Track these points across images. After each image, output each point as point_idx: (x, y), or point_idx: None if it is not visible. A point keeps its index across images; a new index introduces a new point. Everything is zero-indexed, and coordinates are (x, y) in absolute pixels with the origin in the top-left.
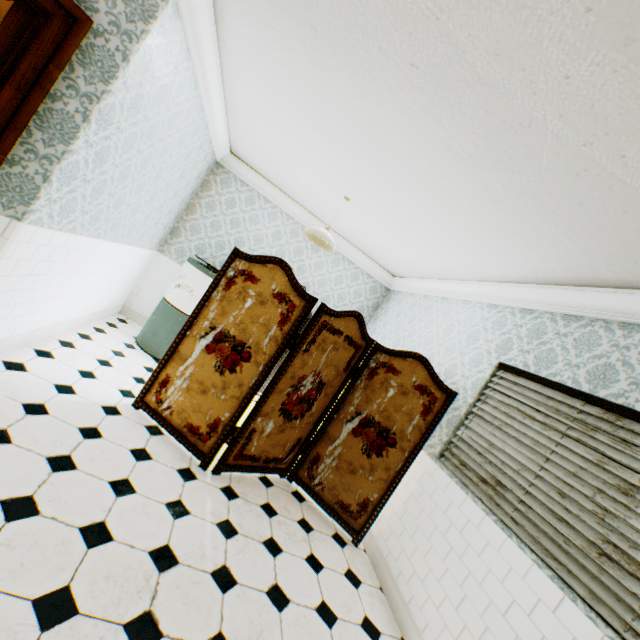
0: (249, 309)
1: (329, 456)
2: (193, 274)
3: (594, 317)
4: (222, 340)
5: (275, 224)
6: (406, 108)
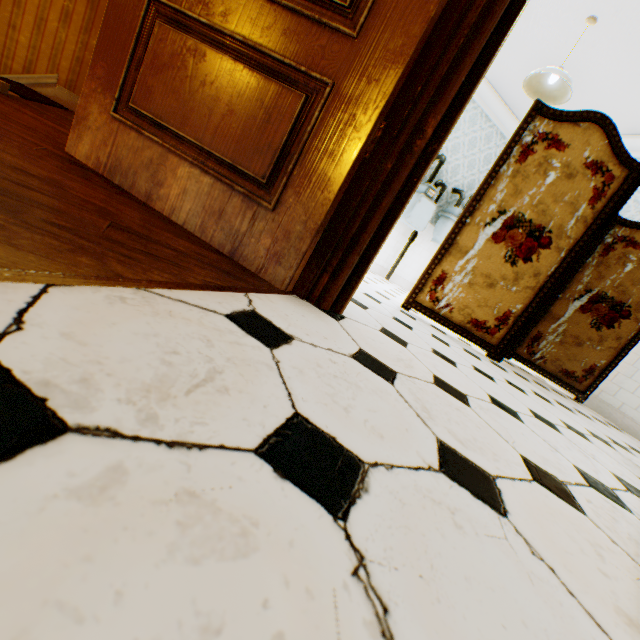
0: (550, 186)
1: (551, 334)
2: None
3: None
4: (513, 226)
5: None
6: None
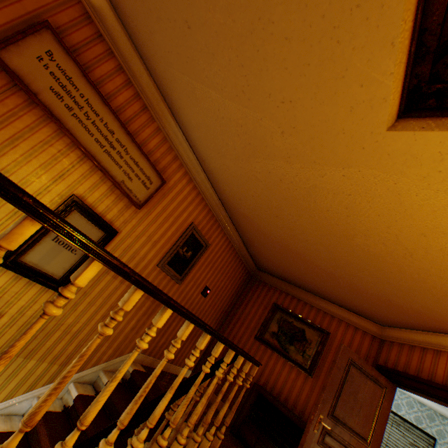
0: None
1: None
2: None
3: None
4: None
5: None
6: None
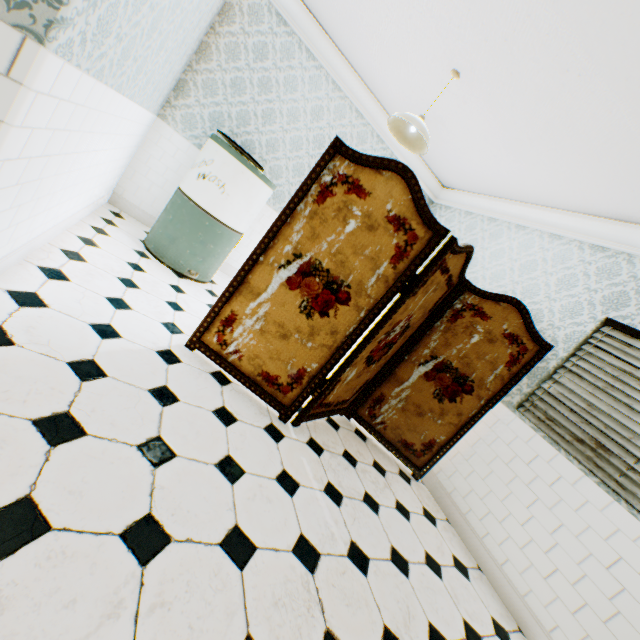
0: (351, 235)
1: (395, 398)
2: (224, 161)
3: None
4: (310, 273)
5: (317, 95)
6: None
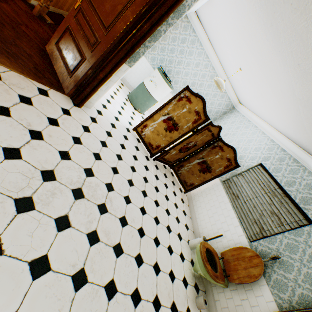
0: (183, 112)
1: (186, 167)
2: (159, 78)
3: (303, 165)
4: (170, 120)
5: (199, 58)
6: (287, 71)
